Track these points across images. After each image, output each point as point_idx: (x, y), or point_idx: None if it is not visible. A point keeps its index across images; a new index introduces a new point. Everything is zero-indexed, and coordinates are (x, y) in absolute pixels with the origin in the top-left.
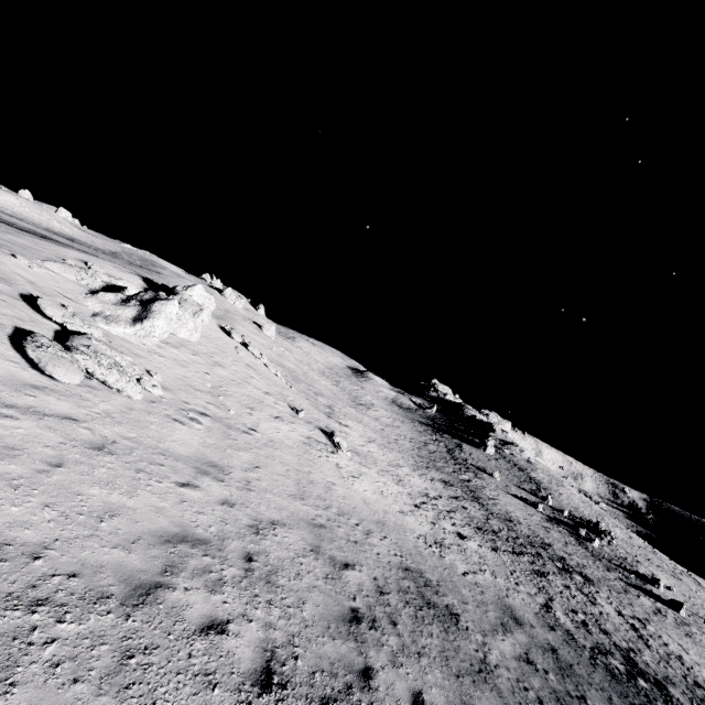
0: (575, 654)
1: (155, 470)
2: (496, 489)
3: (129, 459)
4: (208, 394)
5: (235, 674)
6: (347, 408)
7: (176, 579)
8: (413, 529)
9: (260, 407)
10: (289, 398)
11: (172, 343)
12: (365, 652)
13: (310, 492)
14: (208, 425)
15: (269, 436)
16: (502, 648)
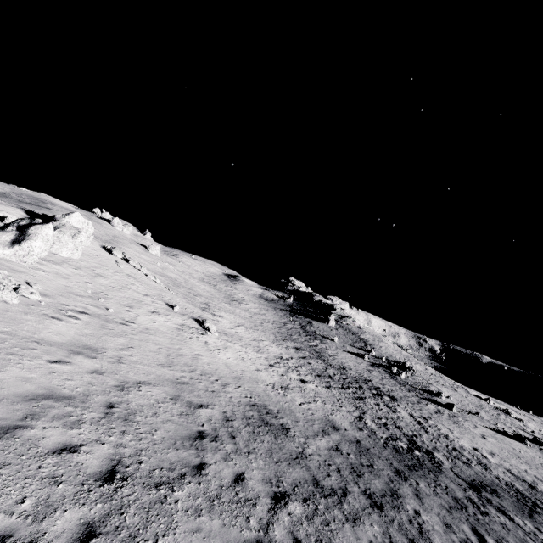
0: (373, 442)
1: (27, 353)
2: (336, 349)
3: (1, 347)
4: (89, 298)
5: (81, 475)
6: (222, 304)
7: (36, 423)
8: (265, 380)
9: (138, 305)
10: (166, 297)
11: (54, 260)
12: (202, 455)
13: (177, 362)
14: (86, 320)
15: (145, 326)
16: (319, 444)
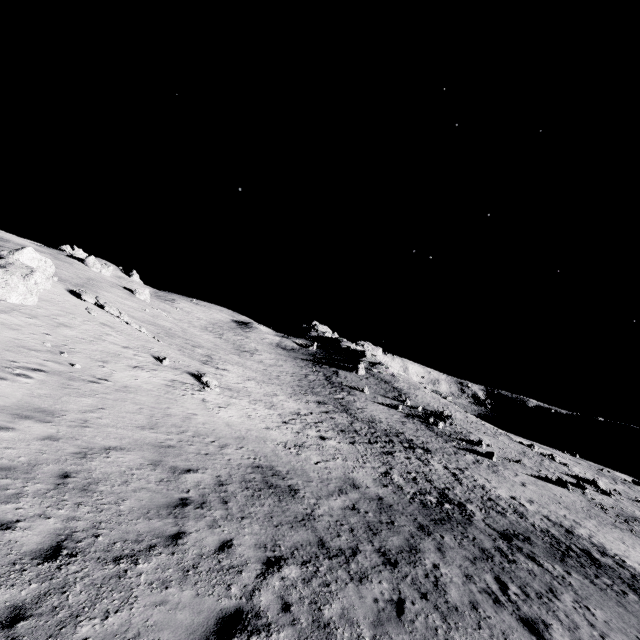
0: (398, 498)
1: None
2: (365, 401)
3: None
4: (48, 353)
5: (12, 554)
6: (229, 355)
7: None
8: (275, 439)
9: (116, 359)
10: (153, 349)
11: None
12: (182, 524)
13: (163, 423)
14: (42, 379)
15: (124, 383)
16: (333, 504)
